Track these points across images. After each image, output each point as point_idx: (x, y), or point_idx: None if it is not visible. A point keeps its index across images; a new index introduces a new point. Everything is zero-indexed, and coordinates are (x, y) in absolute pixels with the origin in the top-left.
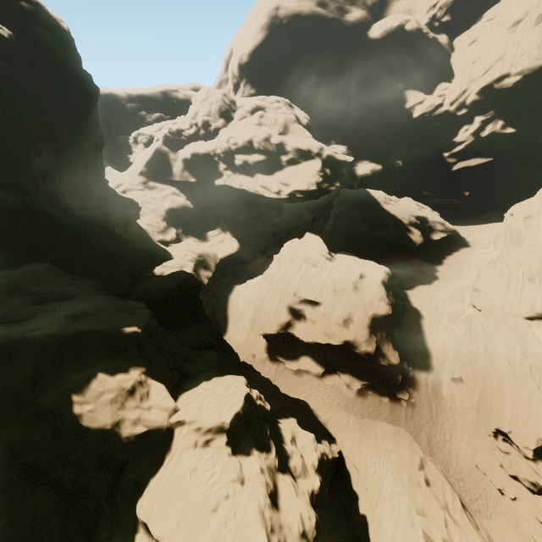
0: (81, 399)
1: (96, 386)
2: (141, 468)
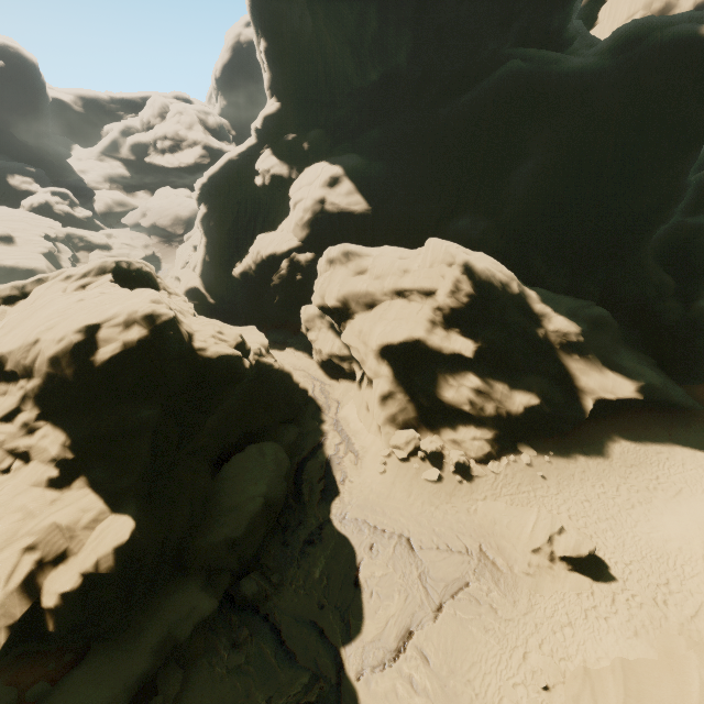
0: (11, 178)
1: (16, 177)
2: (26, 198)
